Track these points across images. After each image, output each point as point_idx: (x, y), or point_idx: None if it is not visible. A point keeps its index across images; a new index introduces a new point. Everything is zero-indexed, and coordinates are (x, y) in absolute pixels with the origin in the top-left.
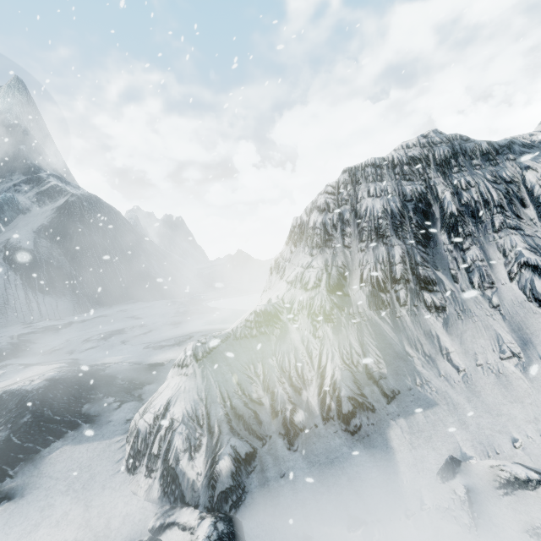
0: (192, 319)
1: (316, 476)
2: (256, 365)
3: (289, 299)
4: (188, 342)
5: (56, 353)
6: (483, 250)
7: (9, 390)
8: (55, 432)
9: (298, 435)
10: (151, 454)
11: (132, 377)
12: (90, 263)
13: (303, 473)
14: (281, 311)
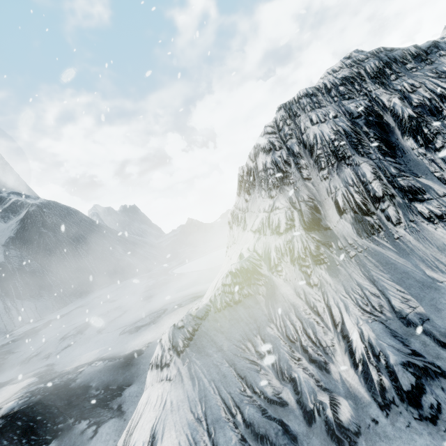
0: (162, 289)
1: None
2: (254, 341)
3: (262, 249)
4: (163, 317)
5: (33, 361)
6: None
7: None
8: None
9: (357, 445)
10: None
11: (107, 381)
12: (60, 261)
13: None
14: (259, 264)
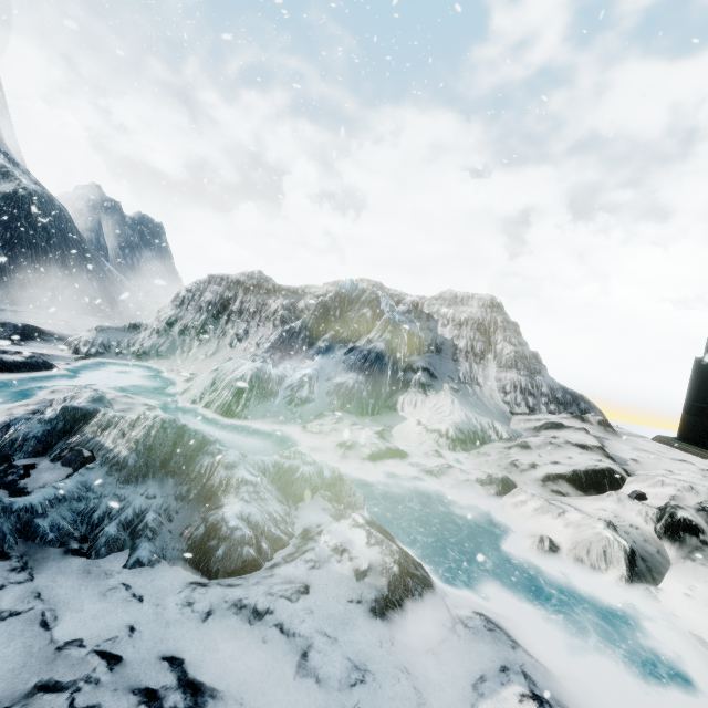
0: None
1: (120, 361)
2: (119, 338)
3: (150, 324)
4: None
5: None
6: (234, 327)
7: (8, 322)
8: (32, 338)
9: (121, 355)
10: (71, 346)
11: (64, 336)
12: (27, 262)
13: (117, 360)
14: (143, 326)
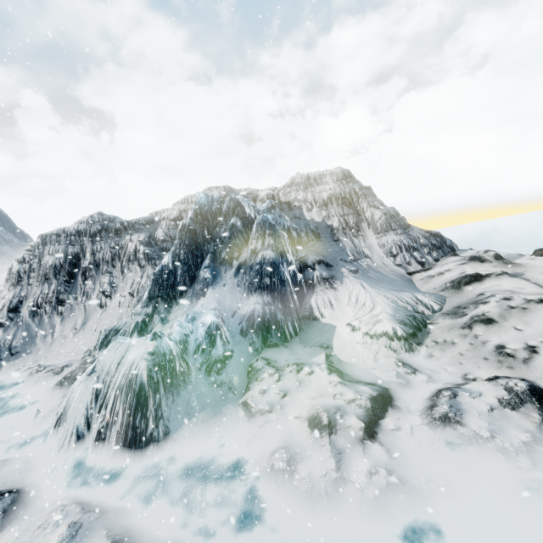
0: None
1: None
2: None
3: None
4: None
5: None
6: (95, 284)
7: None
8: None
9: None
10: None
11: None
12: None
13: None
14: None
